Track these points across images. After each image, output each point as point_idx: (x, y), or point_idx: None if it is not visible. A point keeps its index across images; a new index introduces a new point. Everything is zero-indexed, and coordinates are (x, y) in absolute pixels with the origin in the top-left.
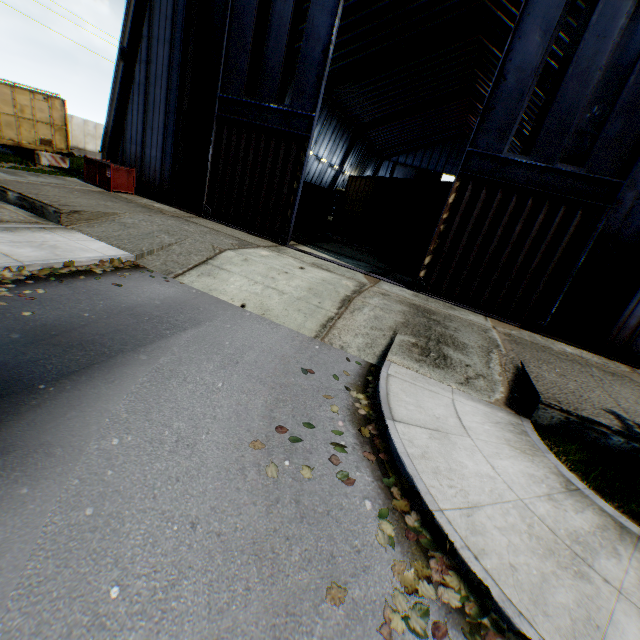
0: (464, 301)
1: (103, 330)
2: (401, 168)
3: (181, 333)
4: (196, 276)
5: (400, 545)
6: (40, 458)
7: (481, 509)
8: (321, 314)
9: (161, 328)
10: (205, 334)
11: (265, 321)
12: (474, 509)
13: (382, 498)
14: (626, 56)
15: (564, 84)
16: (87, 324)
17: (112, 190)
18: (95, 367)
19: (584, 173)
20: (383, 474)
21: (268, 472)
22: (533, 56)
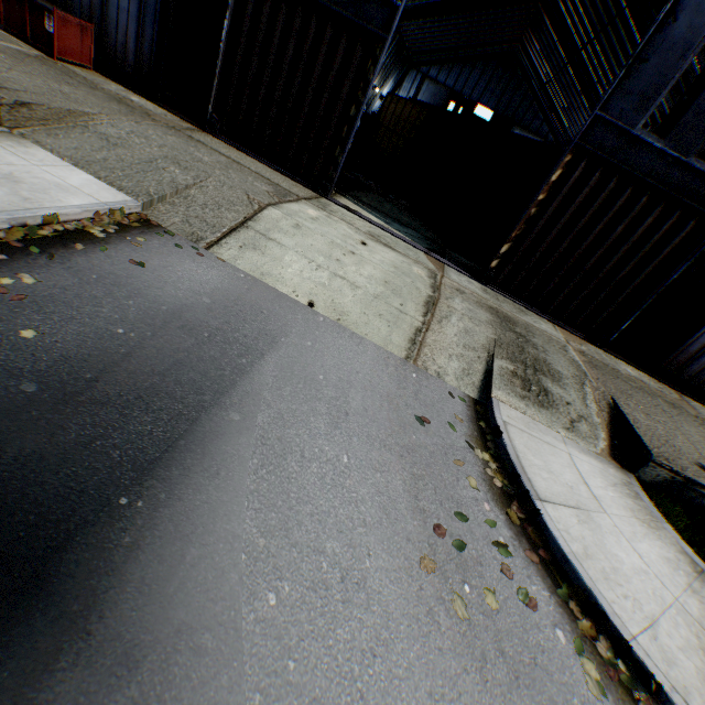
0: (533, 303)
1: (158, 364)
2: (431, 85)
3: (261, 362)
4: (237, 248)
5: (608, 691)
6: (187, 662)
7: (658, 624)
8: (406, 323)
9: (232, 354)
10: (290, 362)
11: (345, 332)
12: (654, 626)
13: (567, 621)
14: None
15: None
16: (130, 352)
17: (57, 58)
18: (180, 446)
19: None
20: (553, 582)
21: (457, 610)
22: None
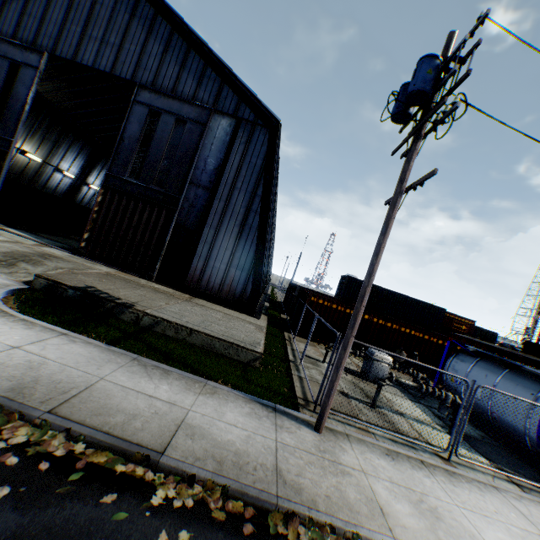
0: (110, 262)
1: None
2: None
3: None
4: None
5: None
6: None
7: None
8: None
9: None
10: None
11: None
12: None
13: None
14: (177, 141)
15: (151, 148)
16: None
17: None
18: None
19: (164, 191)
20: None
21: None
22: (136, 133)
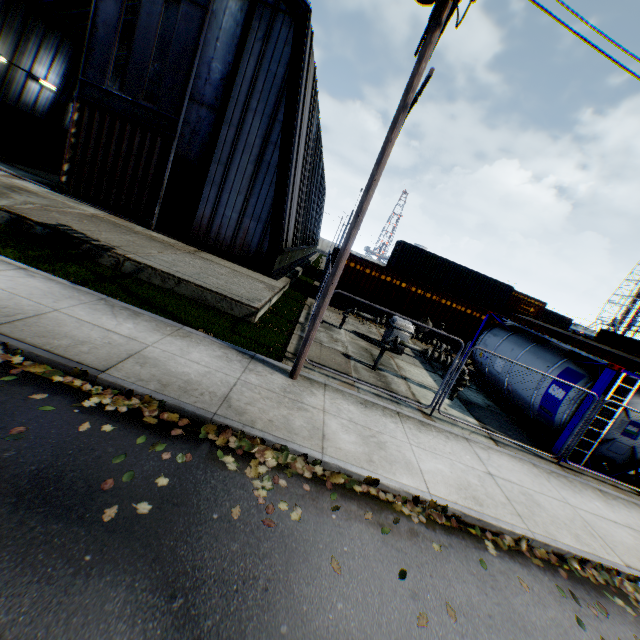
0: (99, 203)
1: None
2: None
3: None
4: None
5: None
6: None
7: None
8: None
9: None
10: None
11: None
12: None
13: None
14: (169, 34)
15: (135, 43)
16: None
17: None
18: None
19: (157, 110)
20: None
21: None
22: (113, 17)
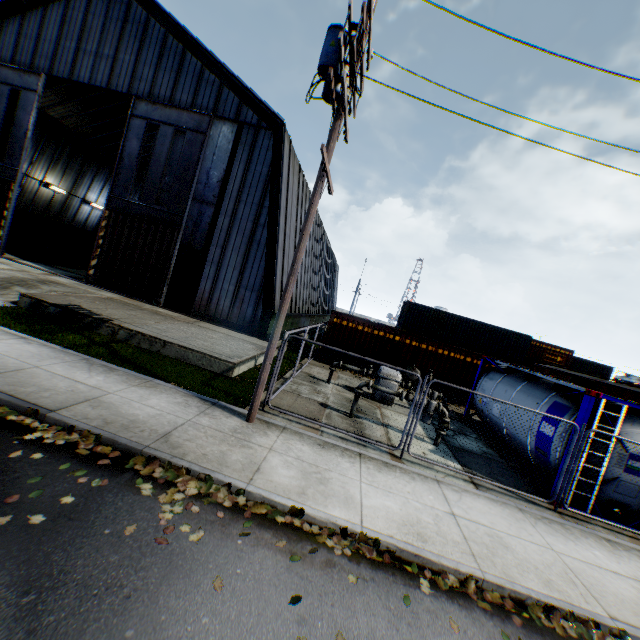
0: (117, 289)
1: None
2: None
3: None
4: None
5: None
6: None
7: None
8: None
9: None
10: None
11: None
12: None
13: None
14: (177, 155)
15: (151, 165)
16: None
17: None
18: None
19: (166, 210)
20: None
21: None
22: (136, 150)
